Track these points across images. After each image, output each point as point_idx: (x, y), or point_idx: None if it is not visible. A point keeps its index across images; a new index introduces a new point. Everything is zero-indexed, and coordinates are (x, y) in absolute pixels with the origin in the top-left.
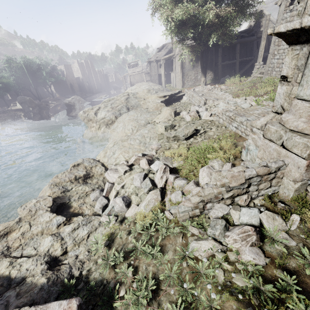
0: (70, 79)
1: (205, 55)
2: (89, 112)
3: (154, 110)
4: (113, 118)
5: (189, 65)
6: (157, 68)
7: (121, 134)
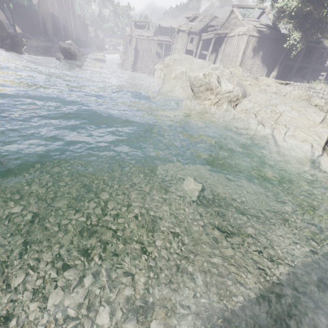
0: (44, 11)
1: (268, 46)
2: (210, 78)
3: (295, 98)
4: (240, 94)
5: (251, 52)
6: (187, 41)
7: (305, 121)
